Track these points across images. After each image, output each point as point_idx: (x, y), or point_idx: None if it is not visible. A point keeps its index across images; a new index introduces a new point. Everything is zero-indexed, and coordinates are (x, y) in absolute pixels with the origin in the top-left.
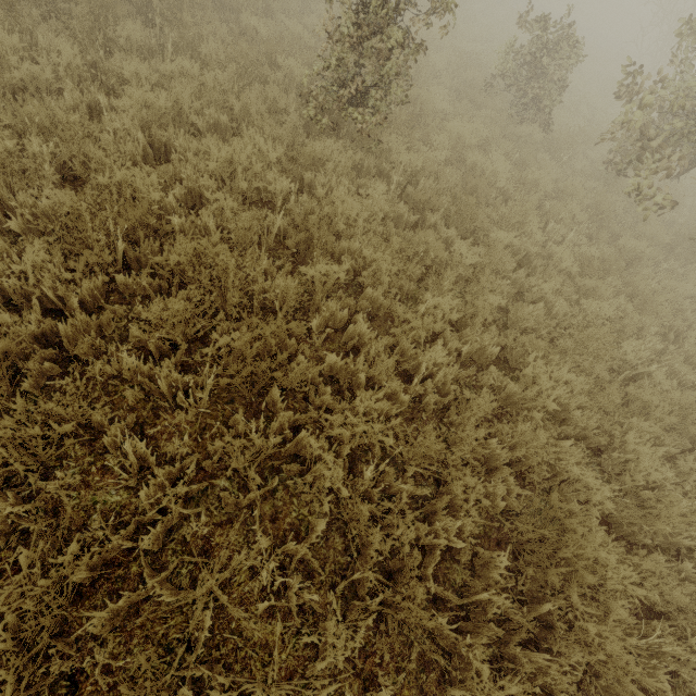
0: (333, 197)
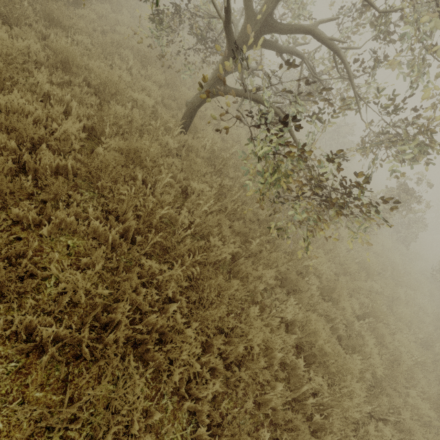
0: (370, 259)
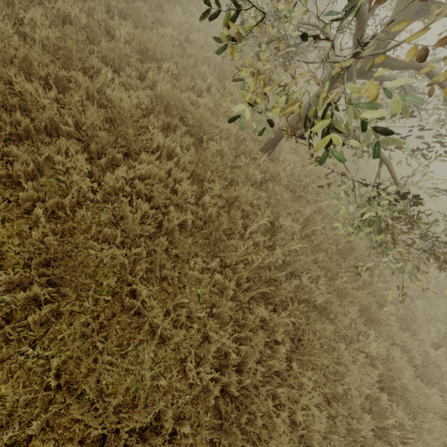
0: None
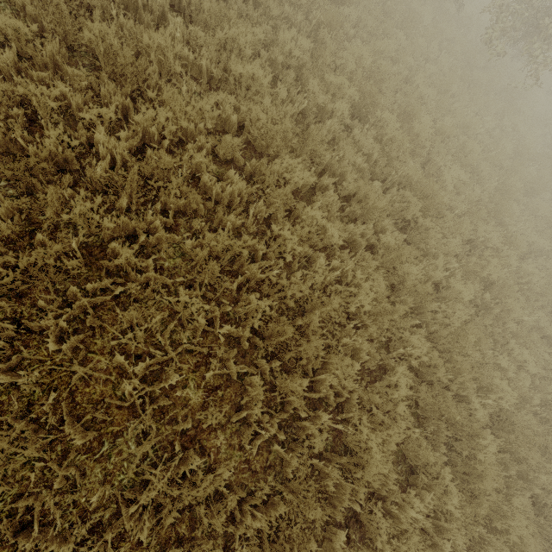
0: None
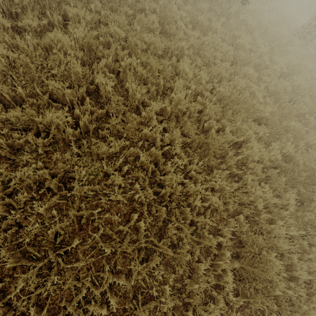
0: (296, 43)
